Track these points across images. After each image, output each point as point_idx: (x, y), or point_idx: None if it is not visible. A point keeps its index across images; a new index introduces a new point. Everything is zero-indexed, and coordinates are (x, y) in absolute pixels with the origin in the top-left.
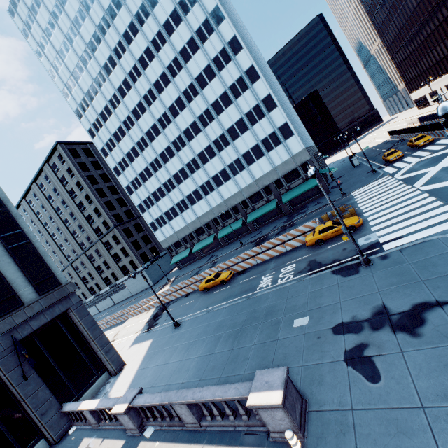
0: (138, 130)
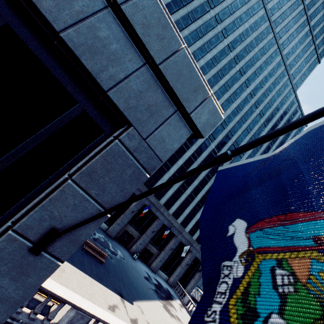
0: None
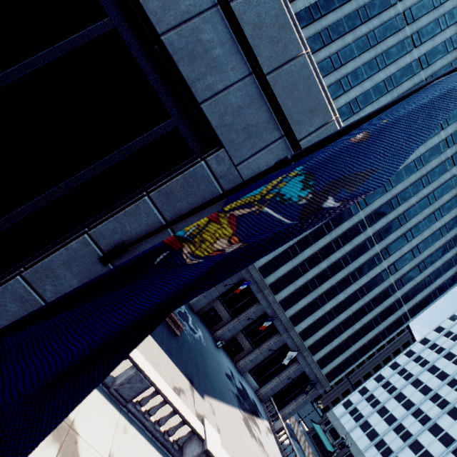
0: (454, 397)
